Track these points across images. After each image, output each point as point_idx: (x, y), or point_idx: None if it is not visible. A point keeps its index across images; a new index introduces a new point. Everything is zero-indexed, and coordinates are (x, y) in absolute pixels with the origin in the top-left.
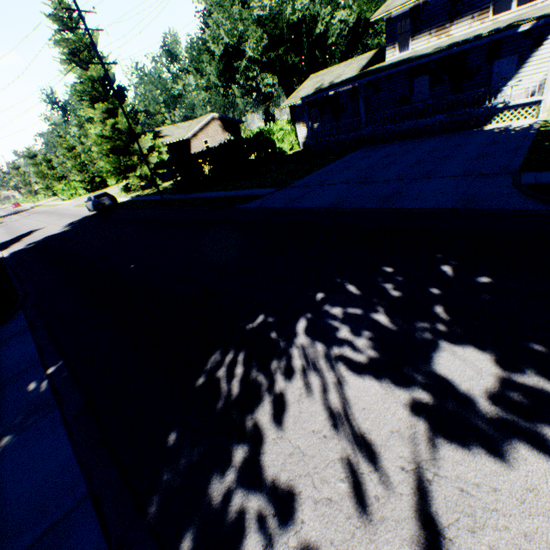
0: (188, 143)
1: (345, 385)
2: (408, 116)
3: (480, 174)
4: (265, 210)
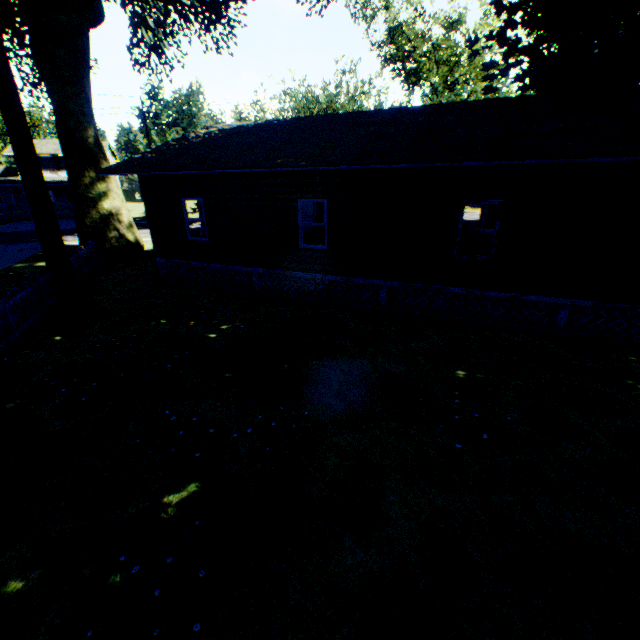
0: None
1: None
2: None
3: None
4: None
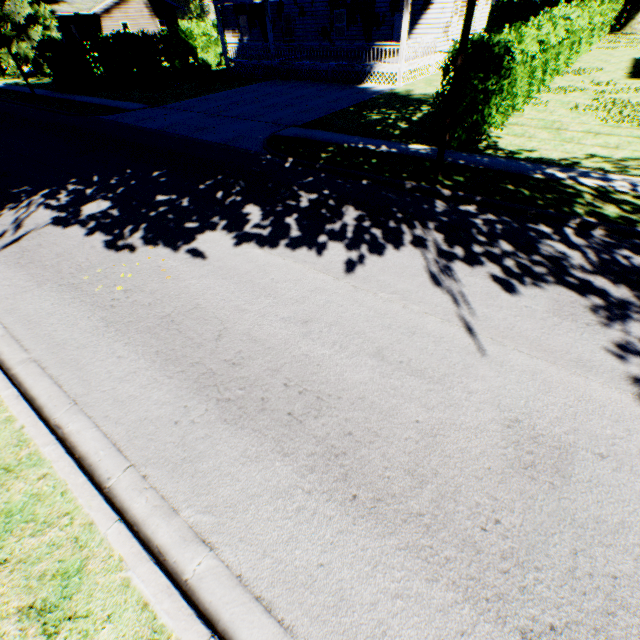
0: (98, 22)
1: (36, 212)
2: (329, 54)
3: (279, 123)
4: (114, 124)
